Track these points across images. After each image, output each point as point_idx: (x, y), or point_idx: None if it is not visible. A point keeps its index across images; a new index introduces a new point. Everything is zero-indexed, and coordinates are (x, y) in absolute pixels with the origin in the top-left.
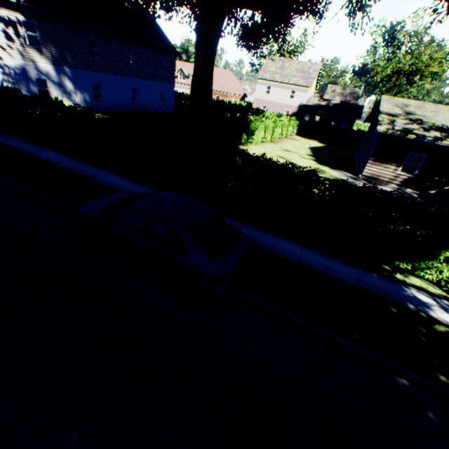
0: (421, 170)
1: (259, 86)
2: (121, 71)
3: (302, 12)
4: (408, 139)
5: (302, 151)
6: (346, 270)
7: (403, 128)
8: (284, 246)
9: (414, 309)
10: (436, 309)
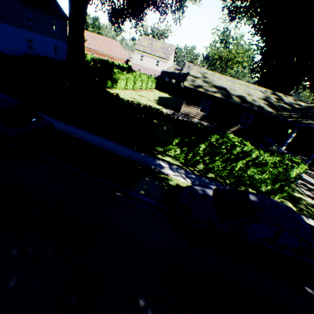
0: (210, 111)
1: (136, 55)
2: (16, 23)
3: (148, 5)
4: (202, 92)
5: (152, 97)
6: (127, 151)
7: (198, 85)
8: (93, 138)
9: (154, 168)
10: (167, 169)
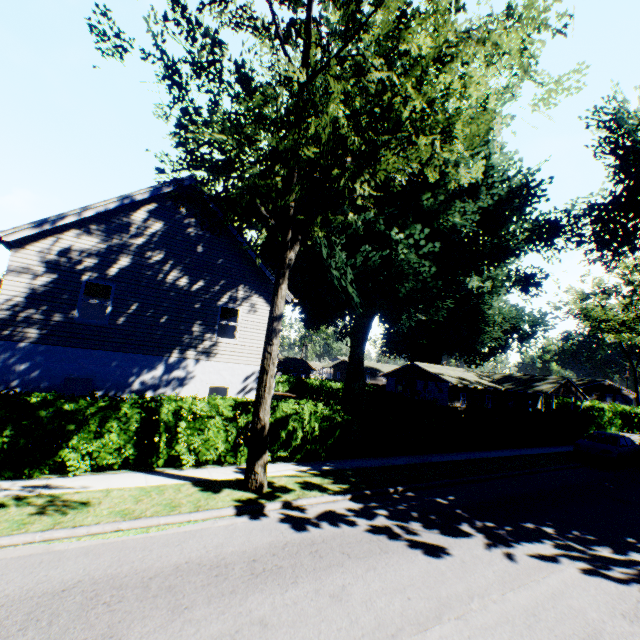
0: (466, 402)
1: None
2: None
3: None
4: (458, 387)
5: None
6: None
7: (457, 381)
8: None
9: None
10: None
